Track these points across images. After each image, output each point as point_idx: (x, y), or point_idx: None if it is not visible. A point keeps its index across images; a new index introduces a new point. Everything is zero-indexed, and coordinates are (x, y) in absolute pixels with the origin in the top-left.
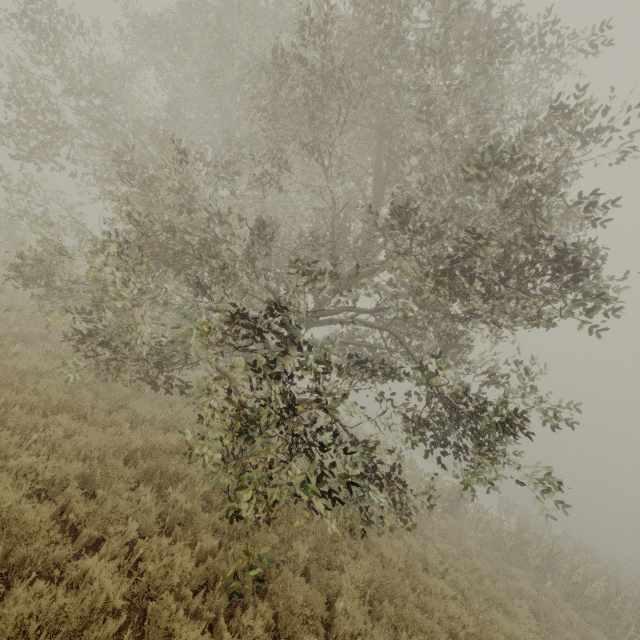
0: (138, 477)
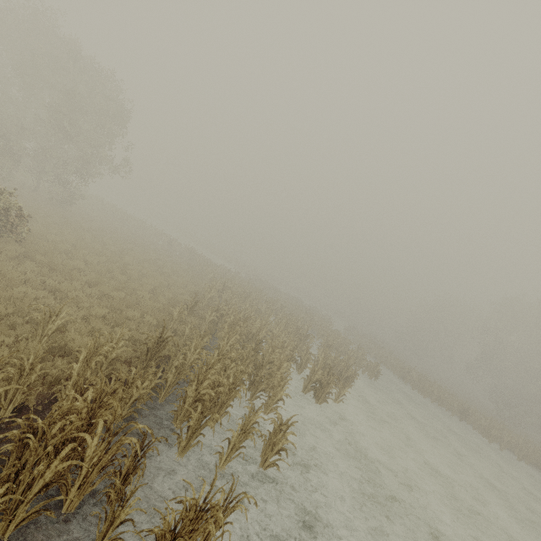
0: None
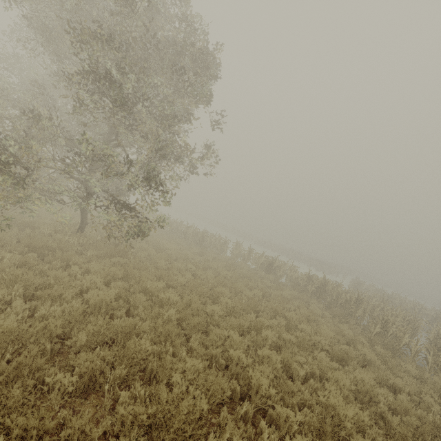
0: (18, 228)
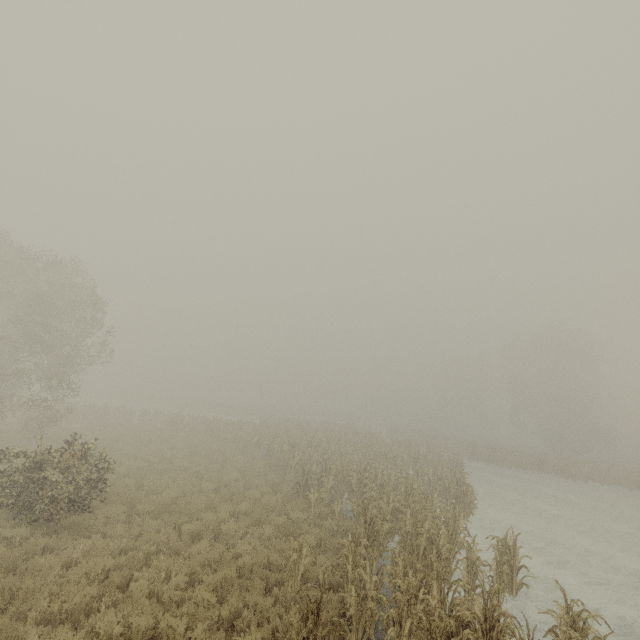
0: None
